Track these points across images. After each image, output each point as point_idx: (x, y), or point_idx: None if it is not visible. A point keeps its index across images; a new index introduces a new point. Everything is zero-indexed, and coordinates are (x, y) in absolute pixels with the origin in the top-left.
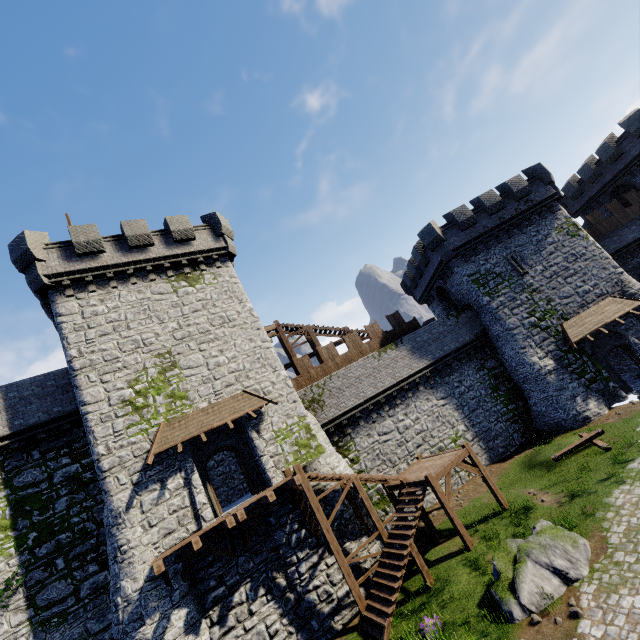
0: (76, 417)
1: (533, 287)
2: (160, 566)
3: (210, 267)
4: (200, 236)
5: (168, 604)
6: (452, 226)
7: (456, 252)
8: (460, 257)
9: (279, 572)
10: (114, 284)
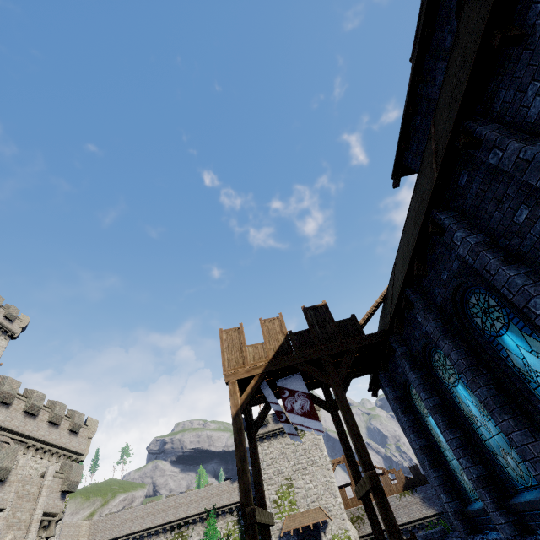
0: None
1: None
2: None
3: None
4: None
5: None
6: None
7: None
8: None
9: None
10: (272, 439)
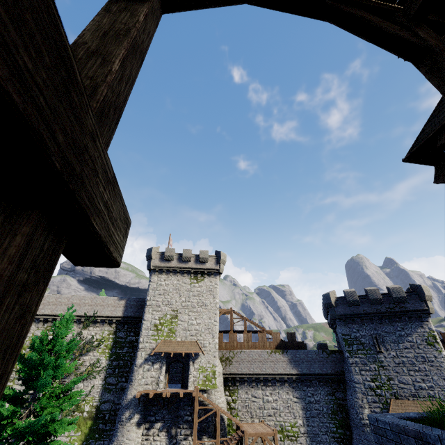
0: (141, 319)
1: (382, 363)
2: (138, 395)
3: (209, 276)
4: (210, 261)
5: (136, 410)
6: (343, 300)
7: (339, 317)
8: (342, 320)
9: (174, 427)
10: (171, 274)
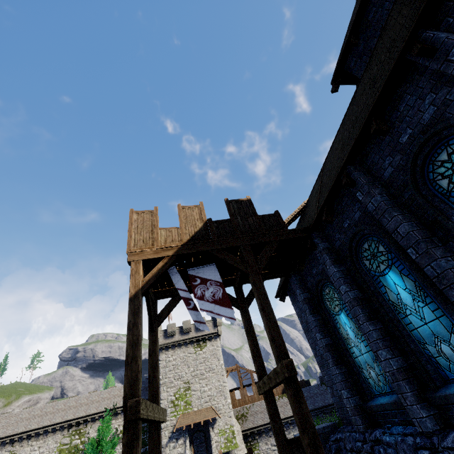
0: None
1: None
2: None
3: (210, 341)
4: (208, 326)
5: None
6: None
7: None
8: None
9: None
10: (176, 348)
